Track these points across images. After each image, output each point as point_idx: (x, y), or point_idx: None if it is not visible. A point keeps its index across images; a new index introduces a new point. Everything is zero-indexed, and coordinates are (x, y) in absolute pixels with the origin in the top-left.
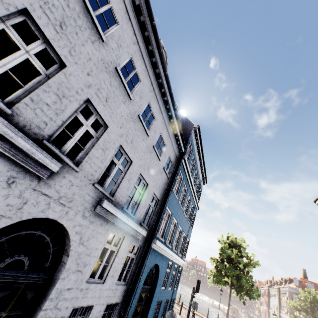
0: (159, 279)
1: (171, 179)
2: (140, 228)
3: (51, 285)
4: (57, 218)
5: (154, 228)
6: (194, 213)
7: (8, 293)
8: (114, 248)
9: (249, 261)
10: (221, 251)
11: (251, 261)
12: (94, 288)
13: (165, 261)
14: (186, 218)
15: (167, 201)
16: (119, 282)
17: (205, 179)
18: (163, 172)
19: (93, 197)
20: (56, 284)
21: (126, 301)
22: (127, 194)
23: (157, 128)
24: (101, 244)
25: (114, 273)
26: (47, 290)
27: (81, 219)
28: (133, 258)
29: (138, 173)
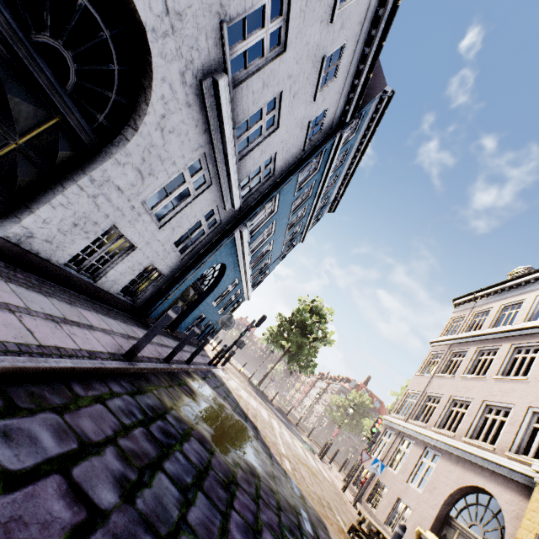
0: (217, 289)
1: (306, 156)
2: (237, 190)
3: (96, 160)
4: (148, 29)
5: (248, 212)
6: (293, 244)
7: (32, 106)
8: (192, 189)
9: (324, 336)
10: (296, 311)
11: (326, 338)
12: (147, 223)
13: (234, 271)
14: (284, 240)
15: (284, 185)
16: (175, 248)
17: (335, 205)
18: (305, 129)
19: (209, 52)
20: (107, 162)
21: (173, 280)
22: (250, 110)
23: (348, 25)
24: (182, 161)
25: (177, 228)
26: (89, 164)
27: (177, 77)
28: (204, 233)
29: (280, 88)
